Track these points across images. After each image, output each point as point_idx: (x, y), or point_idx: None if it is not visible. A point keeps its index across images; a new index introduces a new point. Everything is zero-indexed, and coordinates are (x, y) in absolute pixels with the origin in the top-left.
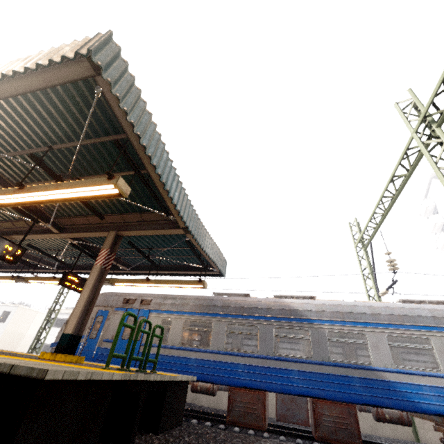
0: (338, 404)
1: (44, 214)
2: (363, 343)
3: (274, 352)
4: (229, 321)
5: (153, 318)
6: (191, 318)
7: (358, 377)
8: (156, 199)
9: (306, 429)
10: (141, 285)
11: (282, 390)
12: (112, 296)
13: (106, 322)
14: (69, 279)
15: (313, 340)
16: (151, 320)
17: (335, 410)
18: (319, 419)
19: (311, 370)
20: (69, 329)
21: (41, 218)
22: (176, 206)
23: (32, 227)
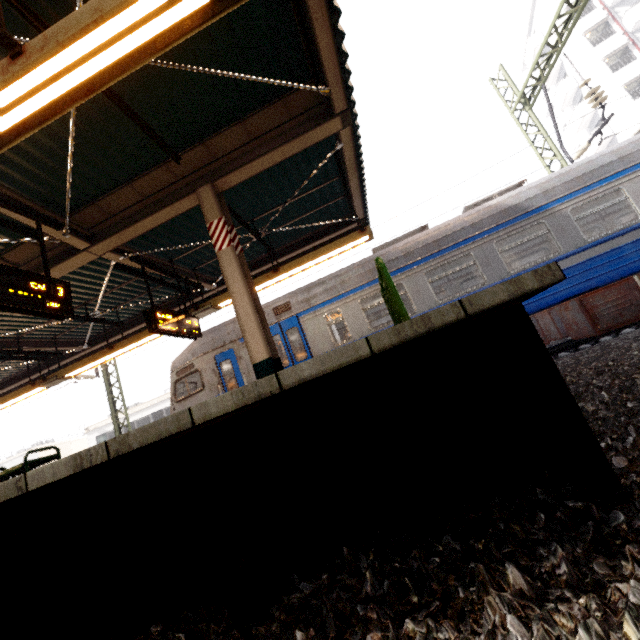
0: (611, 287)
1: (38, 213)
2: (621, 200)
3: (508, 271)
4: (425, 268)
5: (309, 322)
6: (368, 293)
7: (630, 243)
8: (302, 30)
9: (549, 348)
10: (266, 285)
11: (540, 307)
12: (221, 329)
13: (239, 363)
14: (160, 320)
15: (554, 231)
16: (307, 325)
17: (611, 294)
18: (595, 313)
19: (567, 265)
20: (260, 354)
21: (44, 219)
22: (338, 42)
23: (24, 266)
